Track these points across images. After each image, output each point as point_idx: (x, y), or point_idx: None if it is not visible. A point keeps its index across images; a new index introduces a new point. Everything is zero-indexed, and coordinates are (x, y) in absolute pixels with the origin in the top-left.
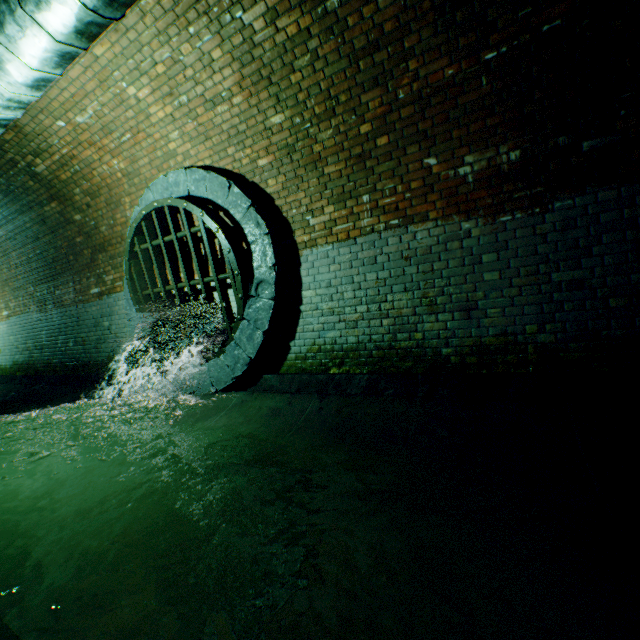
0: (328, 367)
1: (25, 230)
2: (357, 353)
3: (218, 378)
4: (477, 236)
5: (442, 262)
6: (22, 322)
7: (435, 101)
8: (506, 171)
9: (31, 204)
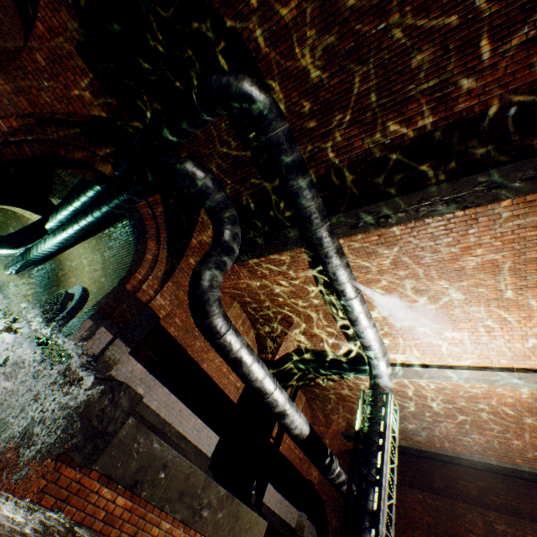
0: None
1: (45, 293)
2: None
3: None
4: None
5: None
6: (6, 330)
7: None
8: None
9: (52, 285)
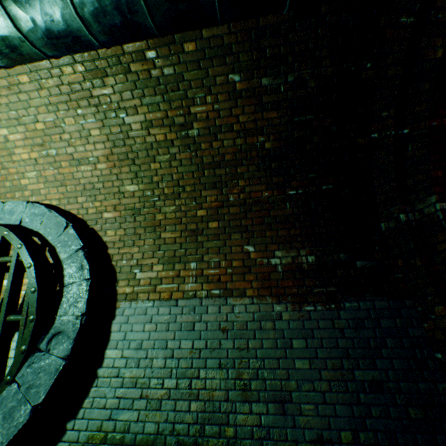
0: None
1: None
2: None
3: None
4: (287, 319)
5: (257, 340)
6: None
7: (255, 208)
8: (306, 269)
9: None
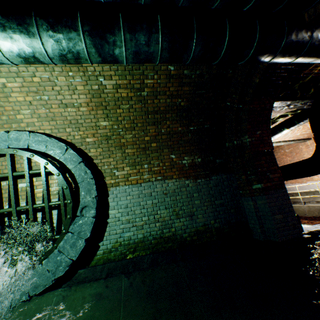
0: (126, 254)
1: None
2: (143, 243)
3: (36, 283)
4: (191, 186)
5: (180, 196)
6: None
7: (174, 136)
8: (197, 164)
9: None
